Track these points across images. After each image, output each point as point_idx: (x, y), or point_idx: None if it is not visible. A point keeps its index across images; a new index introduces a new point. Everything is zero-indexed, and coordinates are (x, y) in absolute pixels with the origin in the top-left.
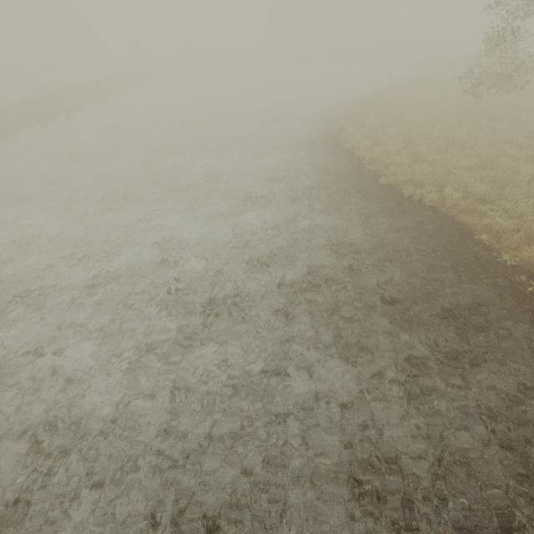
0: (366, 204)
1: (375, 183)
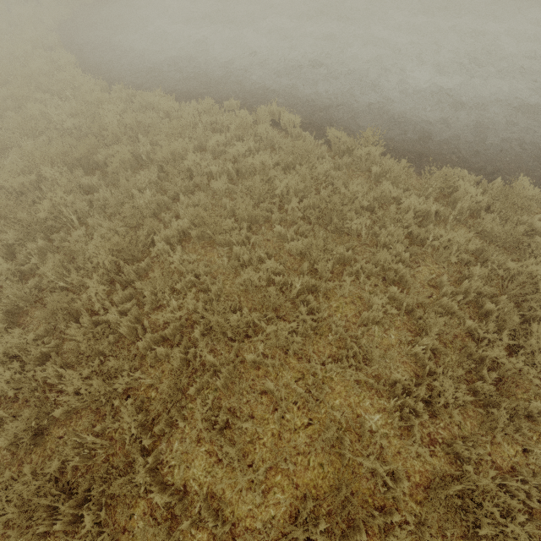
0: None
1: None
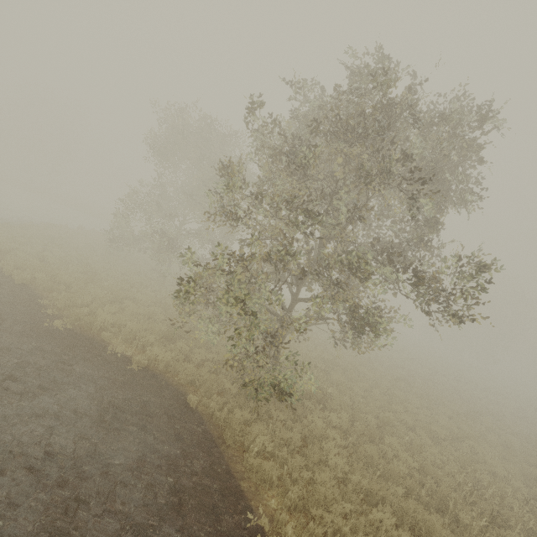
0: None
1: None
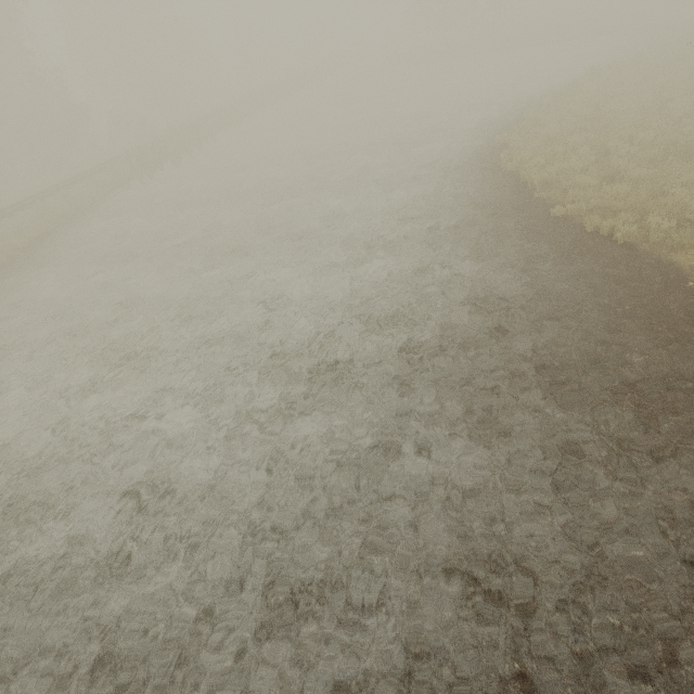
0: (528, 245)
1: (546, 215)
